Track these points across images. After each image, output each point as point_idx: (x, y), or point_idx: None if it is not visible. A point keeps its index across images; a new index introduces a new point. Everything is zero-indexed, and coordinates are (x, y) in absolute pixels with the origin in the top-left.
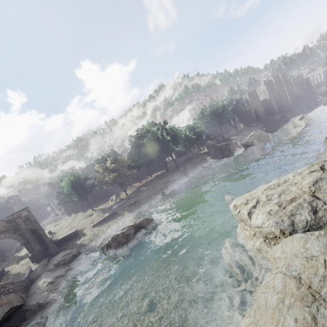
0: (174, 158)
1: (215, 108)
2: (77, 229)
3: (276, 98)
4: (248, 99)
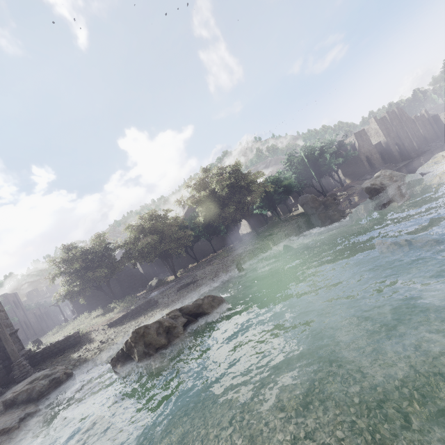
0: (250, 231)
1: (310, 151)
2: (82, 331)
3: (394, 141)
4: (353, 144)
